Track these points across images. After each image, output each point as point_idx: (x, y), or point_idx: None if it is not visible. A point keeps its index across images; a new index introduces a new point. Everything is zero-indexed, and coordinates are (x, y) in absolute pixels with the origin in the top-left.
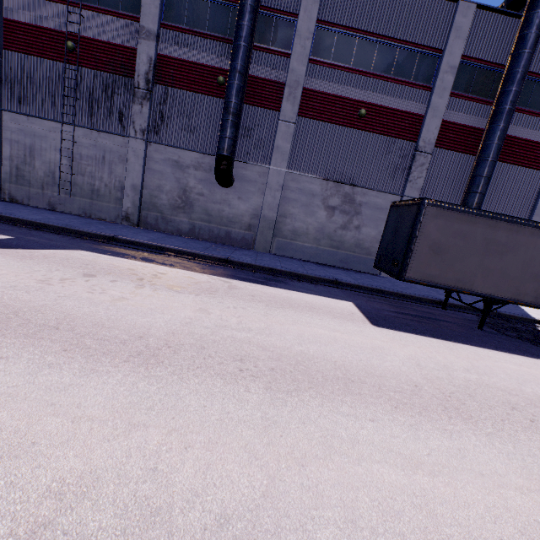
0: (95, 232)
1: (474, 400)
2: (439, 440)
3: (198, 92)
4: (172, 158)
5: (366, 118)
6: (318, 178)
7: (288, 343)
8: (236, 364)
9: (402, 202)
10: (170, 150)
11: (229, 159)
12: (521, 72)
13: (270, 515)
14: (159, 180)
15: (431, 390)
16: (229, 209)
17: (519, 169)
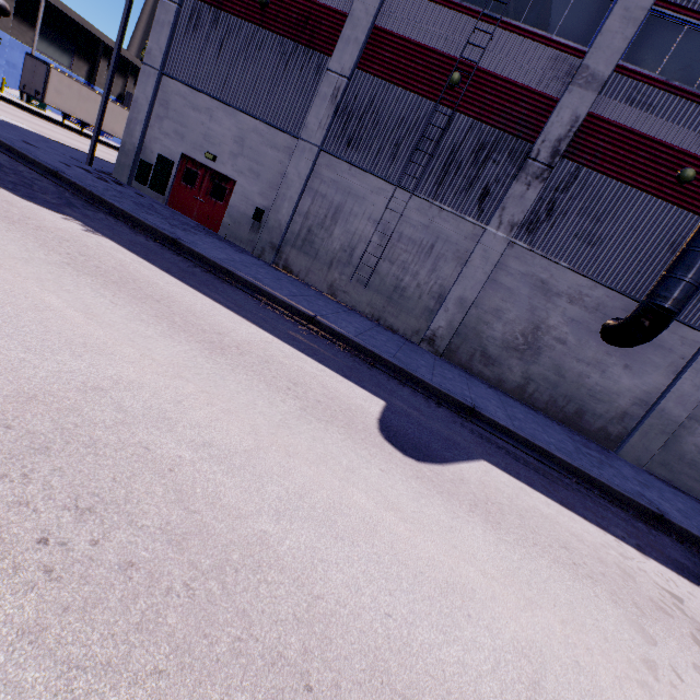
0: (447, 391)
1: None
2: None
3: (632, 184)
4: (538, 274)
5: None
6: None
7: None
8: None
9: None
10: (539, 262)
11: (671, 317)
12: None
13: None
14: (501, 301)
15: None
16: (600, 378)
17: None
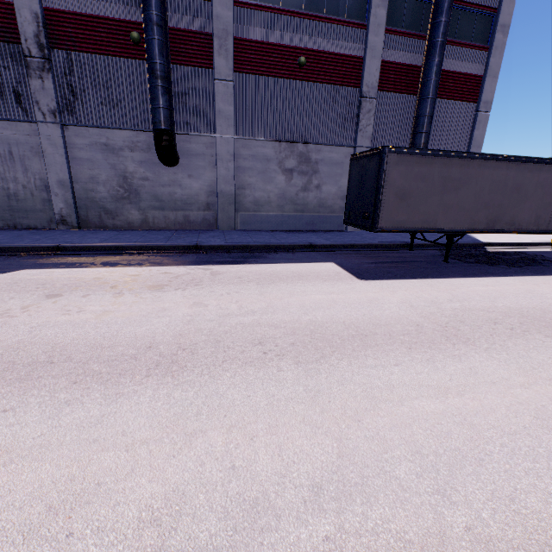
0: (33, 245)
1: (465, 324)
2: (453, 365)
3: (111, 54)
4: (99, 141)
5: (307, 67)
6: (270, 141)
7: (295, 316)
8: (257, 348)
9: (363, 154)
10: (94, 132)
11: (169, 134)
12: (449, 1)
13: (352, 471)
14: (90, 171)
15: (430, 325)
16: (182, 190)
17: (454, 103)
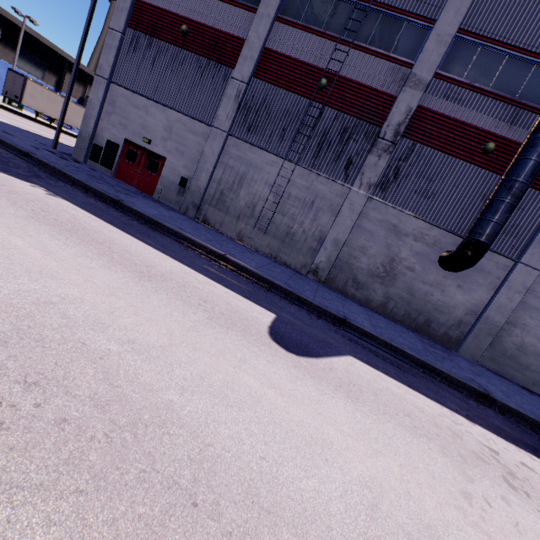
0: (325, 307)
1: None
2: None
3: (452, 155)
4: (391, 220)
5: None
6: None
7: None
8: None
9: None
10: (391, 211)
11: (486, 248)
12: None
13: None
14: (365, 241)
15: None
16: (440, 295)
17: None
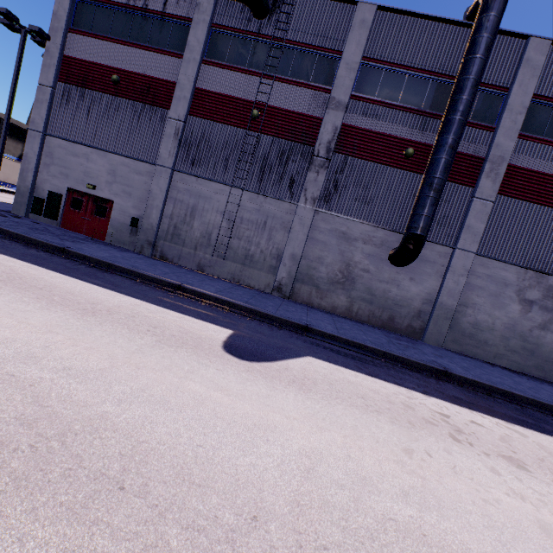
0: (286, 318)
1: None
2: None
3: (380, 162)
4: (339, 228)
5: None
6: (515, 265)
7: None
8: None
9: None
10: (338, 220)
11: (423, 240)
12: None
13: None
14: (320, 251)
15: None
16: (397, 290)
17: None
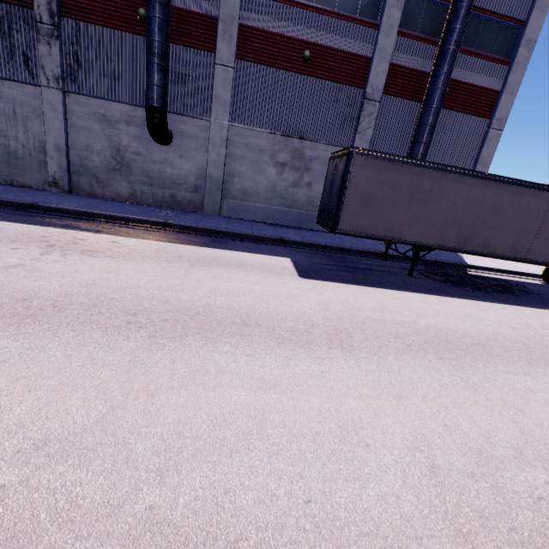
0: (10, 200)
1: (364, 333)
2: (307, 366)
3: (117, 28)
4: (98, 111)
5: (311, 61)
6: (264, 131)
7: (196, 297)
8: (127, 317)
9: (337, 153)
10: (93, 102)
11: (160, 111)
12: (465, 7)
13: (95, 436)
14: (86, 139)
15: (326, 327)
16: (172, 170)
17: (465, 117)
